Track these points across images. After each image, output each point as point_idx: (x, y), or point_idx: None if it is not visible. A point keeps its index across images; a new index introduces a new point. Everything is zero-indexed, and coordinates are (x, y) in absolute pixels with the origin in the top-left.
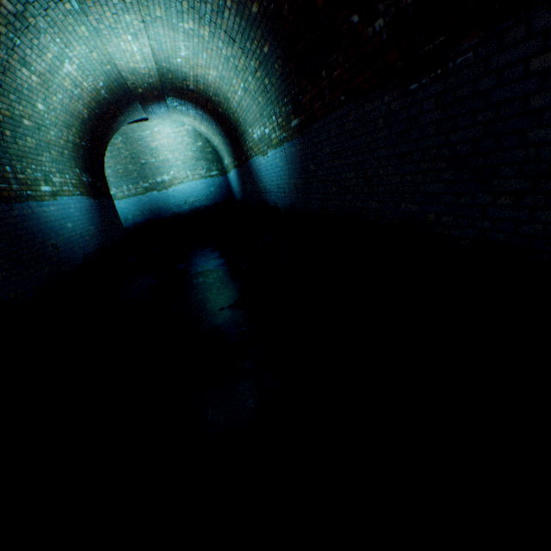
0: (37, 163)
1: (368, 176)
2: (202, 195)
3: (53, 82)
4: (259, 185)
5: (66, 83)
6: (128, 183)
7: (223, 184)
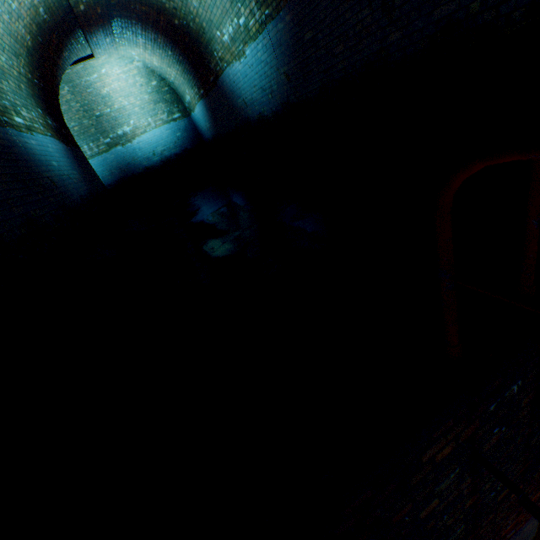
0: None
1: (387, 2)
2: (170, 143)
3: None
4: (236, 103)
5: None
6: (88, 142)
7: (188, 127)
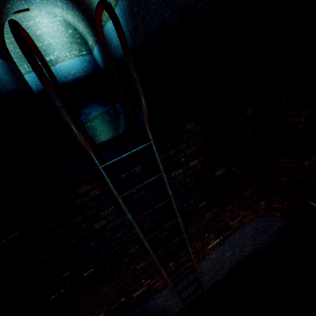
0: None
1: None
2: (79, 69)
3: None
4: (111, 47)
5: None
6: (27, 63)
7: (91, 60)
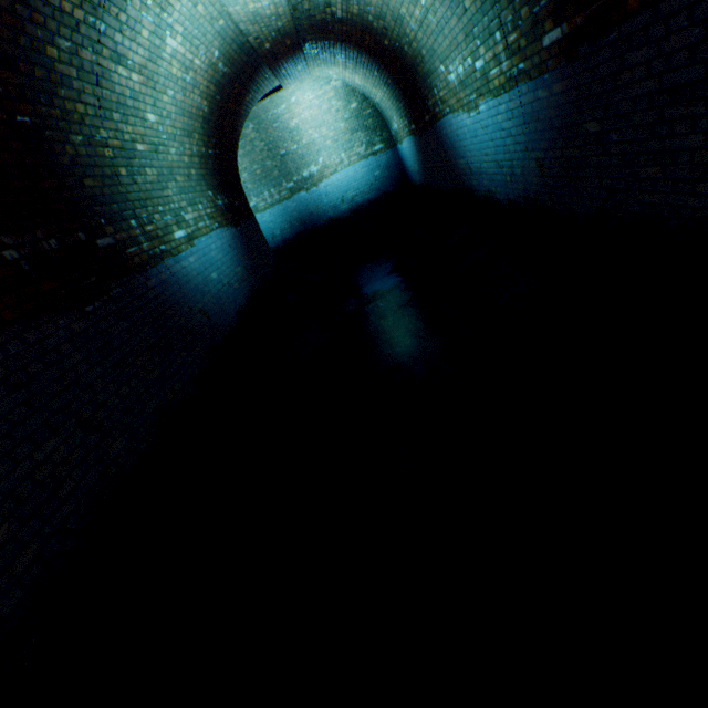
0: (163, 201)
1: None
2: (364, 186)
3: (158, 74)
4: (457, 162)
5: (174, 69)
6: (269, 187)
7: (391, 163)
